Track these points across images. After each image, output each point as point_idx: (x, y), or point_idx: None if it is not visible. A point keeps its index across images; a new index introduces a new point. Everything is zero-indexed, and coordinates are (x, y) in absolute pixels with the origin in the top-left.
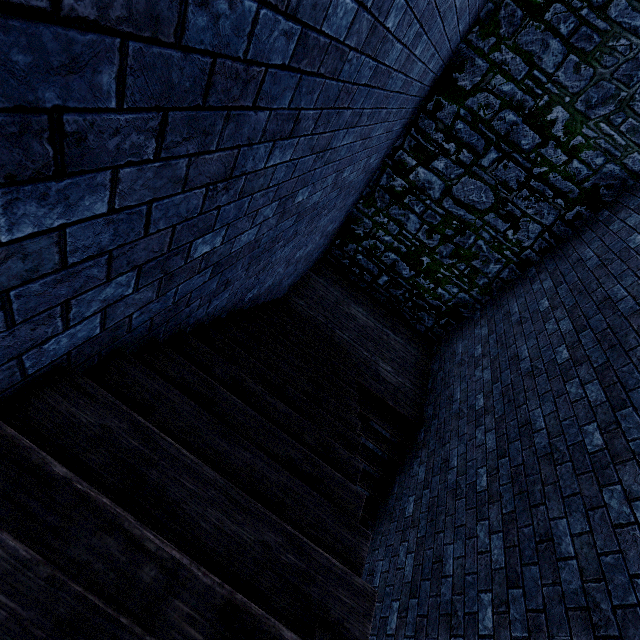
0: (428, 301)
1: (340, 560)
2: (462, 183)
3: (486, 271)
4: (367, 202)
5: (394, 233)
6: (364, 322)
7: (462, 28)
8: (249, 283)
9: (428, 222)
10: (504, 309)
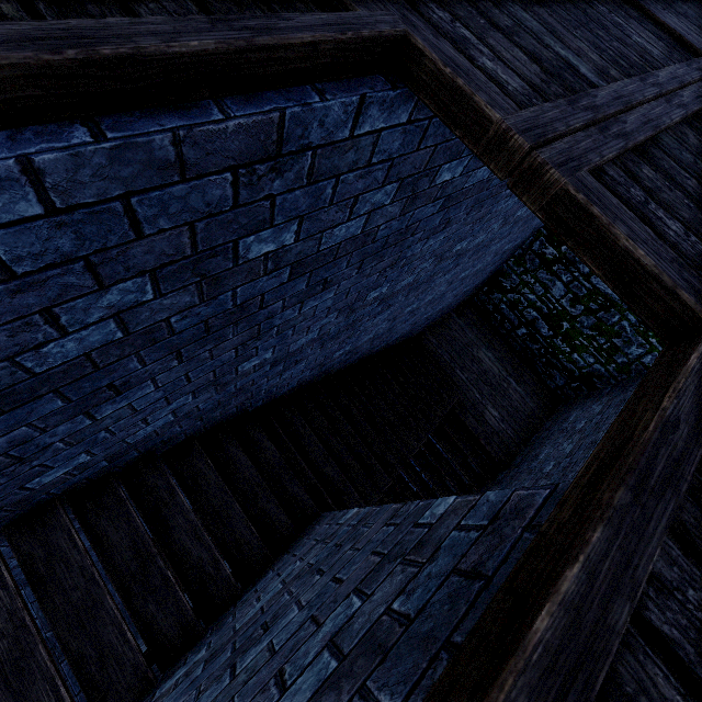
0: (562, 362)
1: (363, 498)
2: None
3: (627, 351)
4: (517, 261)
5: (538, 294)
6: (488, 367)
7: None
8: (375, 345)
9: (573, 292)
10: (625, 395)
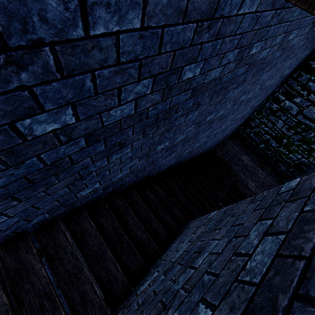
0: (284, 159)
1: None
2: (309, 109)
3: None
4: (258, 113)
5: (270, 127)
6: (247, 163)
7: (308, 51)
8: (198, 151)
9: (288, 124)
10: None
